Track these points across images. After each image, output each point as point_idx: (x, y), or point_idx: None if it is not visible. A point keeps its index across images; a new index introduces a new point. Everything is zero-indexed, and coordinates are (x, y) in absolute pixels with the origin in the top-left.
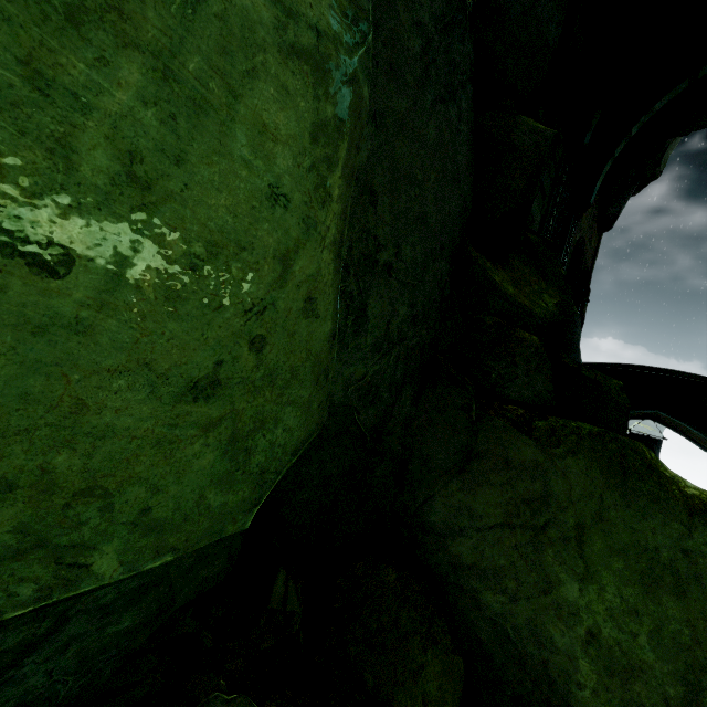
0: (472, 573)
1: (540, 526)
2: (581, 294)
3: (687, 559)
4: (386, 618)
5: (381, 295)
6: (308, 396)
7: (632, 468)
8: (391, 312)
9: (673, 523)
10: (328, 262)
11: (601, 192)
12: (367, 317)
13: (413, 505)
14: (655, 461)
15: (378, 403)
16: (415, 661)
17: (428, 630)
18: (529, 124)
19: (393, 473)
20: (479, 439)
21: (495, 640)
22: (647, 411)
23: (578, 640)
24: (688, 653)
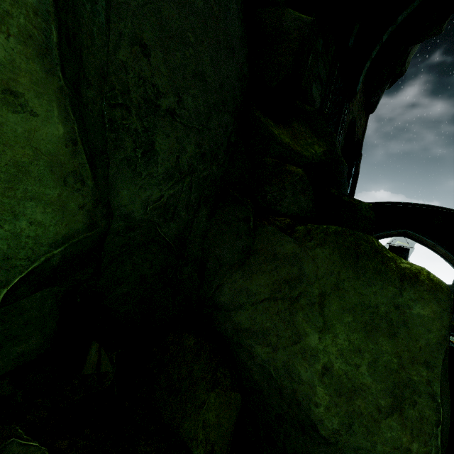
0: (248, 334)
1: (295, 297)
2: (355, 156)
3: (398, 311)
4: (184, 370)
5: (167, 134)
6: (57, 195)
7: (363, 253)
8: (179, 149)
9: (389, 287)
10: (26, 56)
11: (366, 86)
12: (156, 151)
13: (210, 291)
14: (381, 247)
15: (177, 220)
16: (200, 398)
17: (212, 376)
18: (294, 14)
19: (197, 271)
20: (256, 241)
21: (263, 378)
22: (399, 230)
23: (316, 373)
24: (396, 375)
